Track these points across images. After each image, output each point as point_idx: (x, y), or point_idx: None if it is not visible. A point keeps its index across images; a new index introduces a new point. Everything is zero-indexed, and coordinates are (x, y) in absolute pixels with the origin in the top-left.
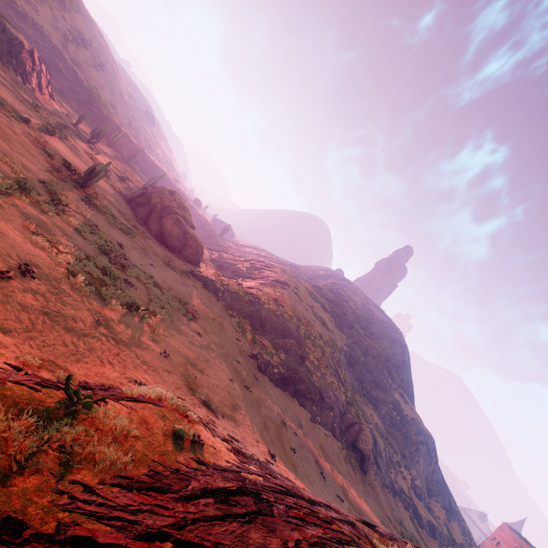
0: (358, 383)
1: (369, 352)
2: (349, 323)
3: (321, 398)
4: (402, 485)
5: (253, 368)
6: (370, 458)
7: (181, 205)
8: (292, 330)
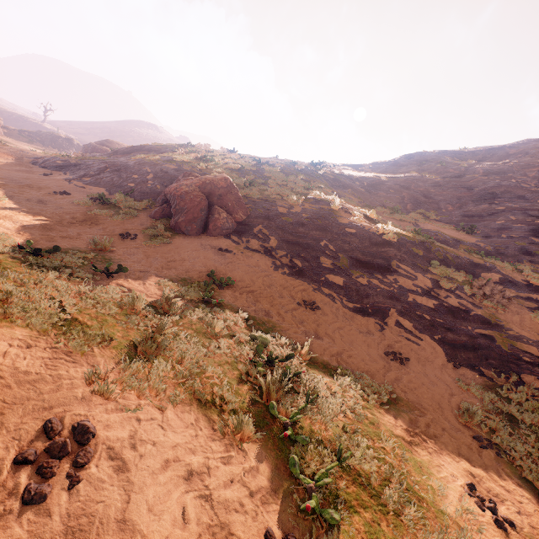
0: (401, 205)
1: (474, 171)
2: (418, 161)
3: (123, 167)
4: (504, 318)
5: (8, 157)
6: (176, 196)
7: (108, 142)
8: (154, 148)
